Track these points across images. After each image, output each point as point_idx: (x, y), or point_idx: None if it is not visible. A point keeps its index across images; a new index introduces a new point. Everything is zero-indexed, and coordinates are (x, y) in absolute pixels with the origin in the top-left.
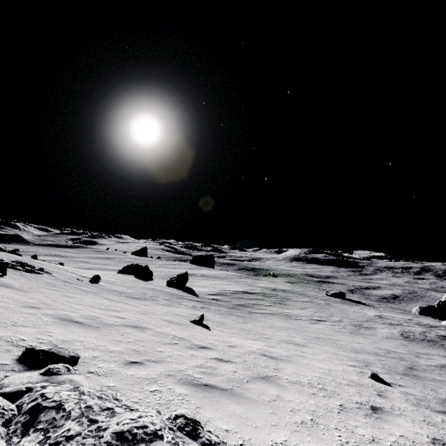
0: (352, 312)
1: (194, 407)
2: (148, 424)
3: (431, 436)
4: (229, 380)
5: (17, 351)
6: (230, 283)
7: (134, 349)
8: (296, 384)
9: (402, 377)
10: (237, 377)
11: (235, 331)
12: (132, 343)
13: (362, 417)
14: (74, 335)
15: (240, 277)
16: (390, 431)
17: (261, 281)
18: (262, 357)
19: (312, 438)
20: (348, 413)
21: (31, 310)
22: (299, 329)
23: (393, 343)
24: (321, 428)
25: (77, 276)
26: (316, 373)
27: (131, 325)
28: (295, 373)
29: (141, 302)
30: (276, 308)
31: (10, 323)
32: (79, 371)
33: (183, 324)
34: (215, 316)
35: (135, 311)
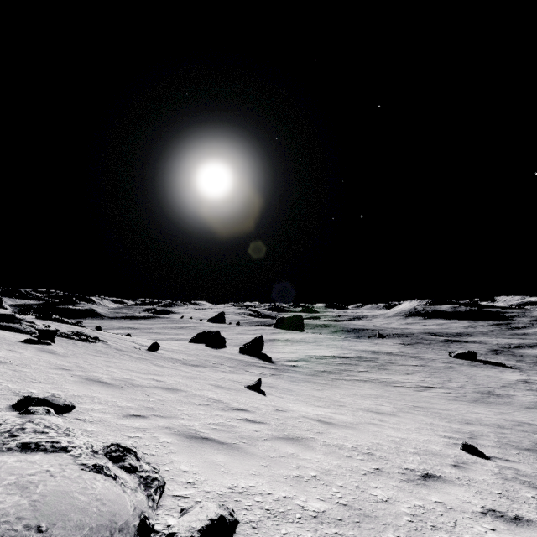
0: (482, 376)
1: (167, 452)
2: (63, 442)
3: (488, 507)
4: (240, 437)
5: (17, 400)
6: (318, 348)
7: (148, 406)
8: (333, 446)
9: (521, 452)
10: (255, 435)
11: (301, 398)
12: (151, 402)
13: (396, 481)
14: (90, 392)
15: (333, 339)
16: (425, 496)
17: (360, 344)
18: (313, 421)
19: (292, 489)
20: (379, 476)
21: (60, 371)
22: (394, 397)
23: (534, 414)
24: (319, 483)
25: (135, 345)
26: (377, 439)
27: (164, 387)
28: (345, 437)
29: (197, 369)
30: (372, 374)
31: (30, 379)
32: (66, 417)
33: (233, 389)
34: (285, 382)
35: (181, 375)
